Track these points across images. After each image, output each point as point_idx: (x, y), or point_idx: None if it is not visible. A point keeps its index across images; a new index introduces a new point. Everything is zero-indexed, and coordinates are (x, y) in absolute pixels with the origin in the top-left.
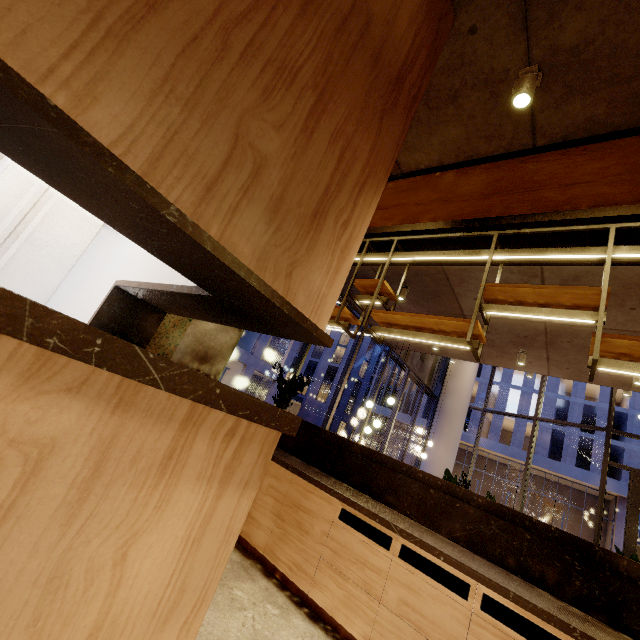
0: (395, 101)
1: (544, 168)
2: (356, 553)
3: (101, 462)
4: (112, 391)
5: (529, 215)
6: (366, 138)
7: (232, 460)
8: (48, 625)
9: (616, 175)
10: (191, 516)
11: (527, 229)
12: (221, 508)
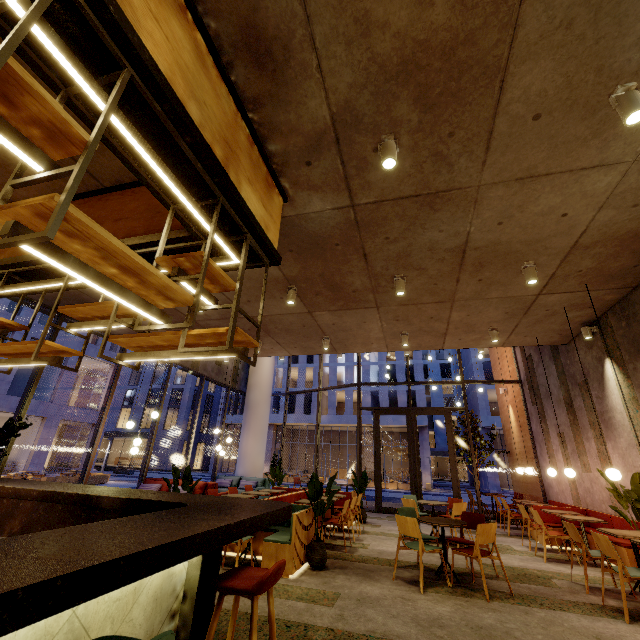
0: None
1: (110, 205)
2: None
3: None
4: None
5: None
6: None
7: None
8: None
9: (141, 213)
10: None
11: None
12: None
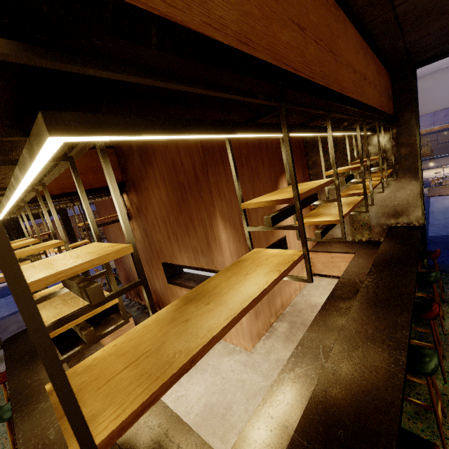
0: (200, 184)
1: None
2: None
3: None
4: None
5: None
6: (203, 210)
7: None
8: None
9: None
10: None
11: None
12: None
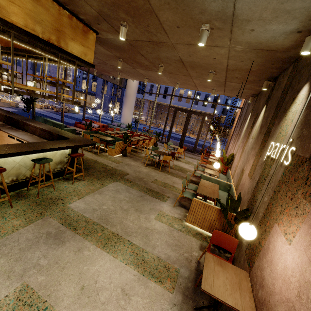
0: None
1: None
2: (11, 141)
3: None
4: None
5: (28, 50)
6: None
7: None
8: None
9: None
10: None
11: (31, 54)
12: None
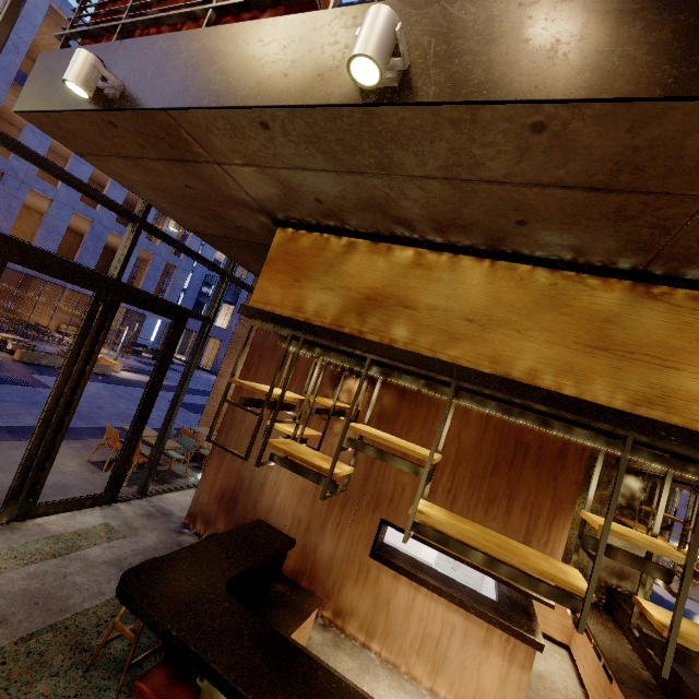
0: (563, 464)
1: None
2: None
3: (466, 634)
4: (464, 613)
5: None
6: (546, 495)
7: (511, 652)
8: (464, 677)
9: None
10: (499, 668)
11: None
12: (512, 672)
